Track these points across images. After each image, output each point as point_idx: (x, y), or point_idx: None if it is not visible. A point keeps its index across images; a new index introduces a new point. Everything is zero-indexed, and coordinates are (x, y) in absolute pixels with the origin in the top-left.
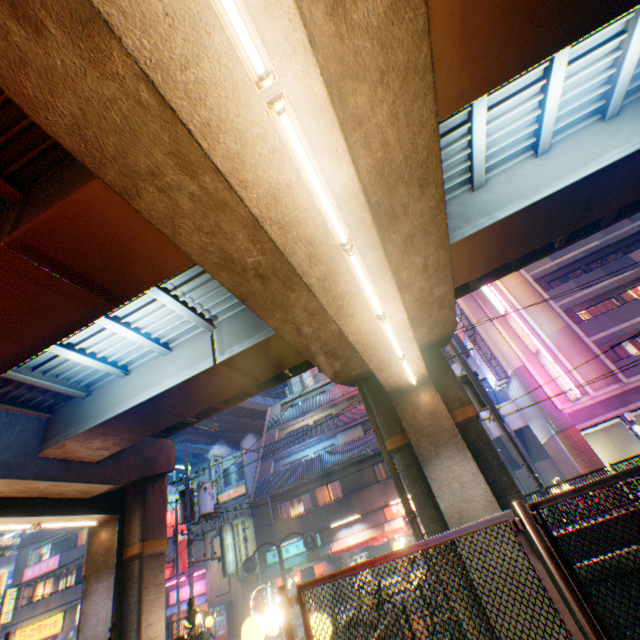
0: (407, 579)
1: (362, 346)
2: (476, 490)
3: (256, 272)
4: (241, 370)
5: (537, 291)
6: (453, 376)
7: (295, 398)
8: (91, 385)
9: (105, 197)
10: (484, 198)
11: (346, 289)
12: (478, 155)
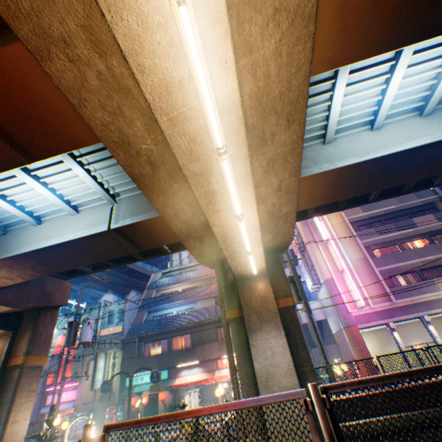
0: (223, 413)
1: (222, 237)
2: (283, 359)
3: (148, 158)
4: (129, 238)
5: (350, 230)
6: (284, 274)
7: (173, 270)
8: (9, 227)
9: (27, 61)
10: (331, 150)
11: (216, 188)
12: (333, 117)
